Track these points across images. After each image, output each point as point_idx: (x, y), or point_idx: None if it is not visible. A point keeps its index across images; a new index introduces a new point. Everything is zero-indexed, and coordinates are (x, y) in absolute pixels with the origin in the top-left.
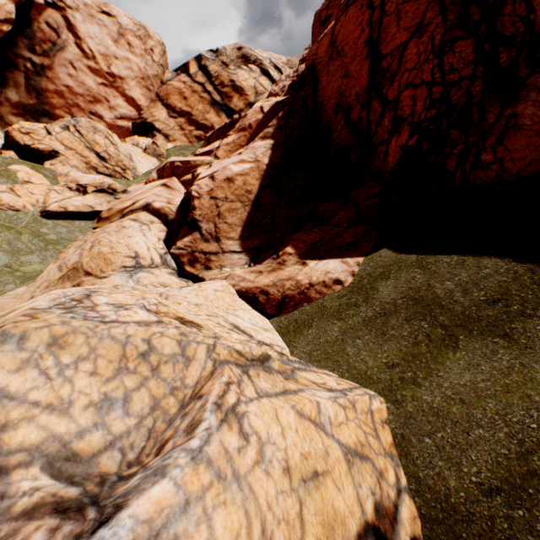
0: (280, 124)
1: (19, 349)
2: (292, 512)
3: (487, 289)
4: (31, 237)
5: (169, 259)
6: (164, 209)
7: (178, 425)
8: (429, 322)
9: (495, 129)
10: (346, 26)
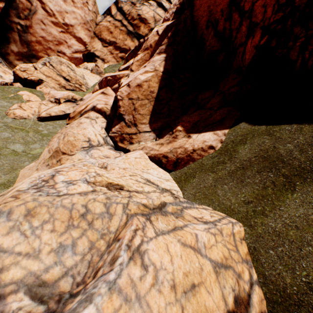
0: (169, 42)
1: (8, 220)
2: None
3: None
4: (34, 133)
5: (108, 140)
6: (103, 109)
7: (105, 258)
8: (274, 173)
9: None
10: None
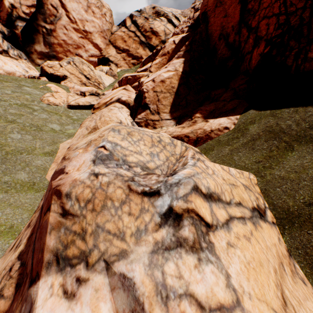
0: (187, 49)
1: (119, 134)
2: (228, 190)
3: (310, 122)
4: (66, 118)
5: (135, 124)
6: (127, 101)
7: (178, 165)
8: (277, 141)
9: None
10: None
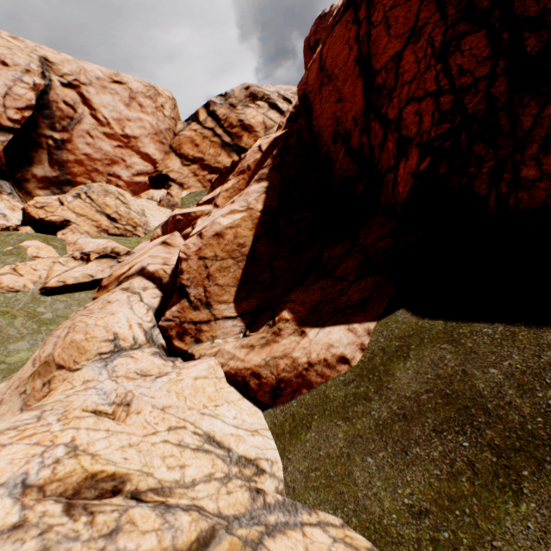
0: (275, 163)
1: None
2: None
3: None
4: (25, 319)
5: (155, 334)
6: (158, 272)
7: None
8: (470, 438)
9: (536, 134)
10: (333, 47)
